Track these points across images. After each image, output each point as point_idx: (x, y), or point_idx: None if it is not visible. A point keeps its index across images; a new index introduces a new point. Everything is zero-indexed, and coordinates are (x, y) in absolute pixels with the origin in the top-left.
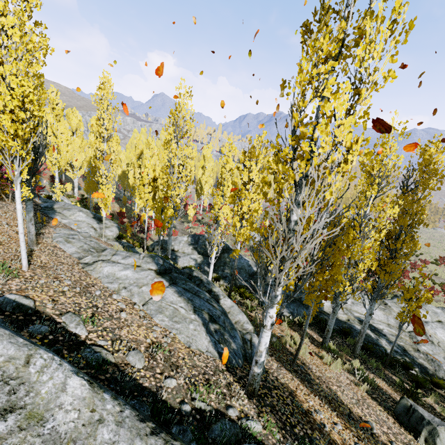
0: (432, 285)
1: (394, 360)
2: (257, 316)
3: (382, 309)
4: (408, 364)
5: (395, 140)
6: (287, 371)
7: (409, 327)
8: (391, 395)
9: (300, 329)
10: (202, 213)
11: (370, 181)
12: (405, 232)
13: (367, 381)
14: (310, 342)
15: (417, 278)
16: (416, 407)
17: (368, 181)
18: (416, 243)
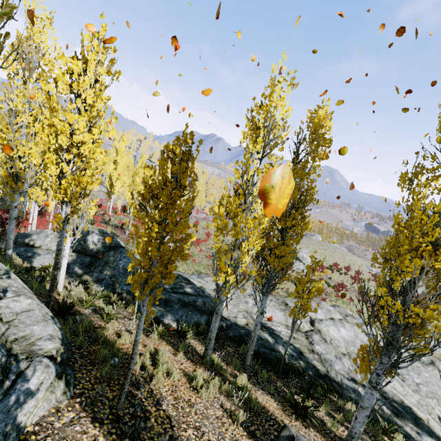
0: (328, 287)
1: (288, 367)
2: (109, 327)
3: (283, 309)
4: (302, 369)
5: (284, 91)
6: (93, 425)
7: (306, 327)
8: (277, 418)
9: (182, 340)
10: (113, 215)
11: (256, 135)
12: (295, 207)
13: (250, 404)
14: (187, 358)
15: (309, 266)
16: (300, 439)
17: (252, 131)
18: (306, 223)
